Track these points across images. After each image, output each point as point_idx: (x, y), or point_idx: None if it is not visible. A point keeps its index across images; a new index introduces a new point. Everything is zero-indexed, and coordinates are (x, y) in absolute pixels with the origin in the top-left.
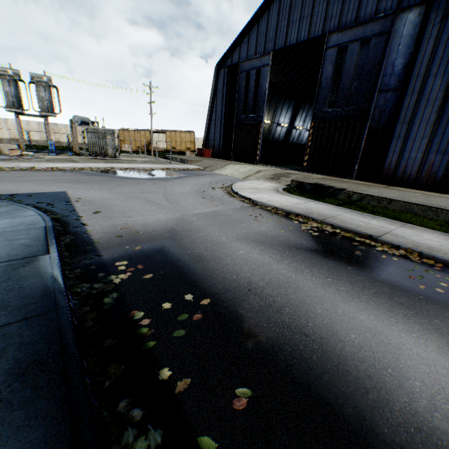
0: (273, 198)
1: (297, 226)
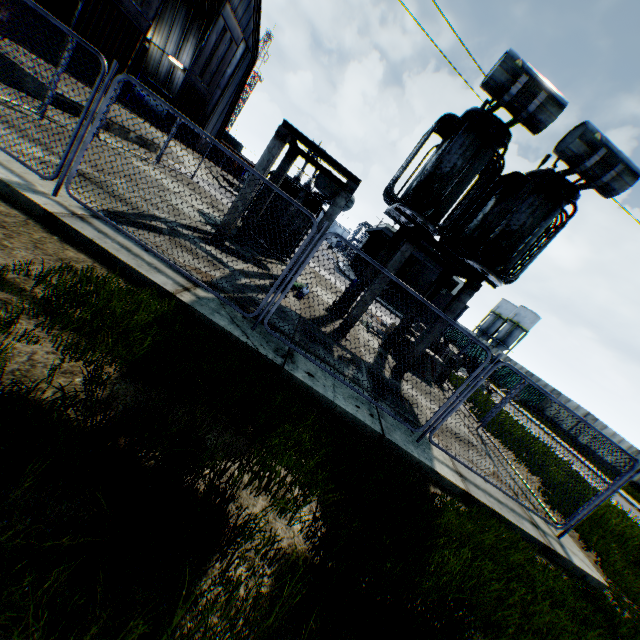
0: None
1: None
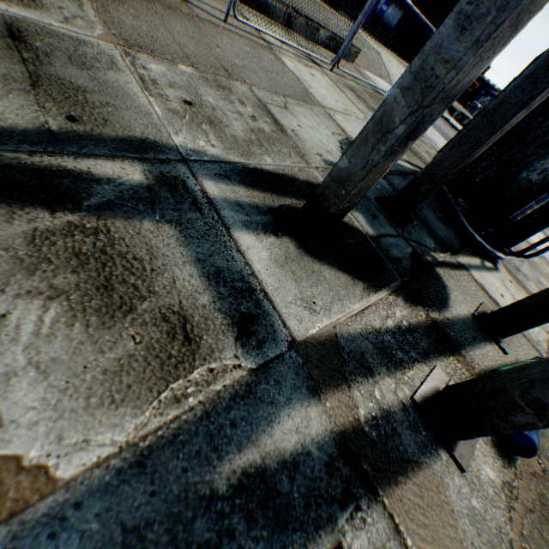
0: None
1: None
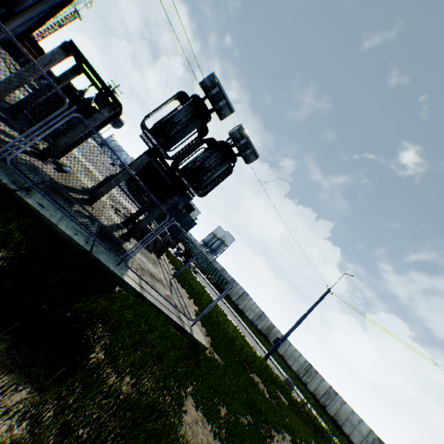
0: None
1: None
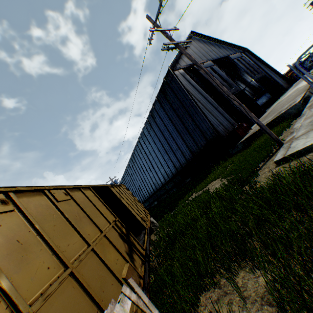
0: None
1: None
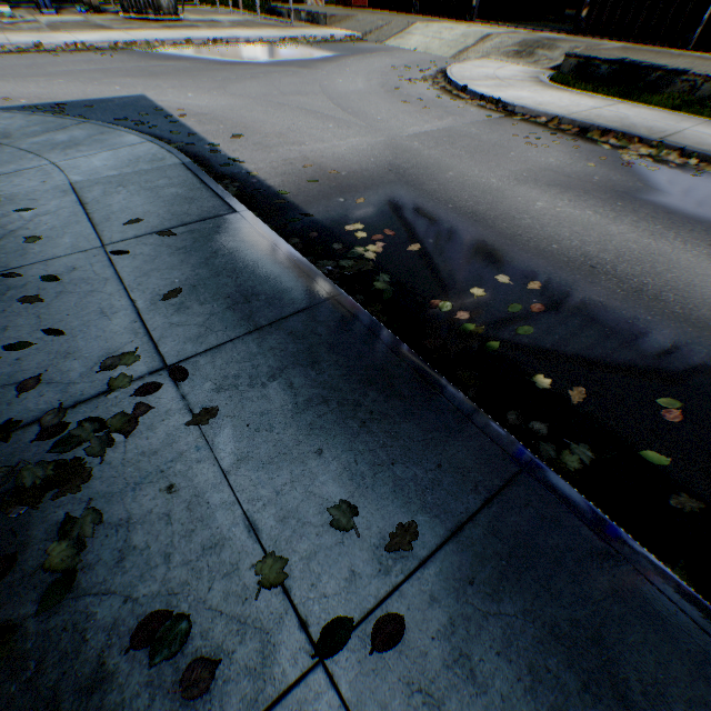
0: (543, 99)
1: (611, 156)
